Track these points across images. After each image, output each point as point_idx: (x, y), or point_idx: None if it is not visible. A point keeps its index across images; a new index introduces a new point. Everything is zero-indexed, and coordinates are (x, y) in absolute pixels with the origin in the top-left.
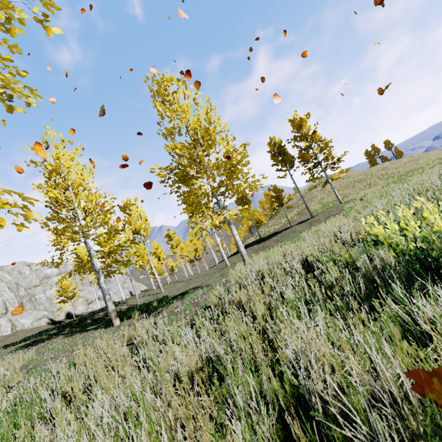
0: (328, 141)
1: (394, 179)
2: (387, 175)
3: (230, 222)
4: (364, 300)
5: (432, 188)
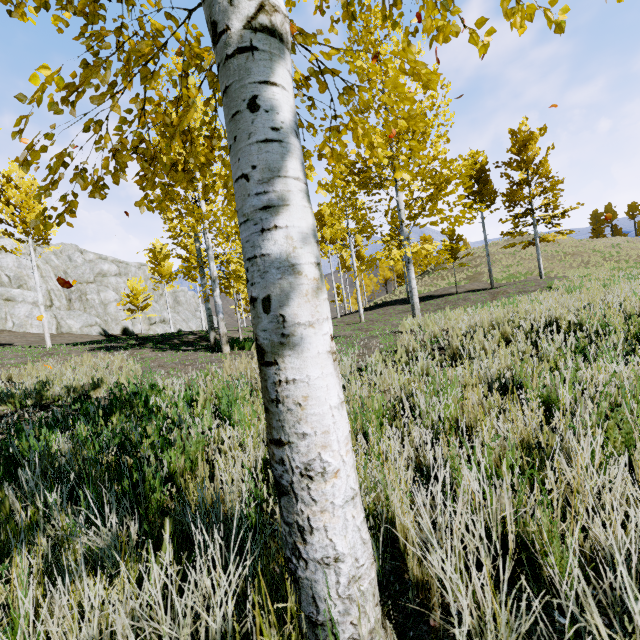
0: (558, 180)
1: (628, 264)
2: (619, 256)
3: (410, 259)
4: None
5: None
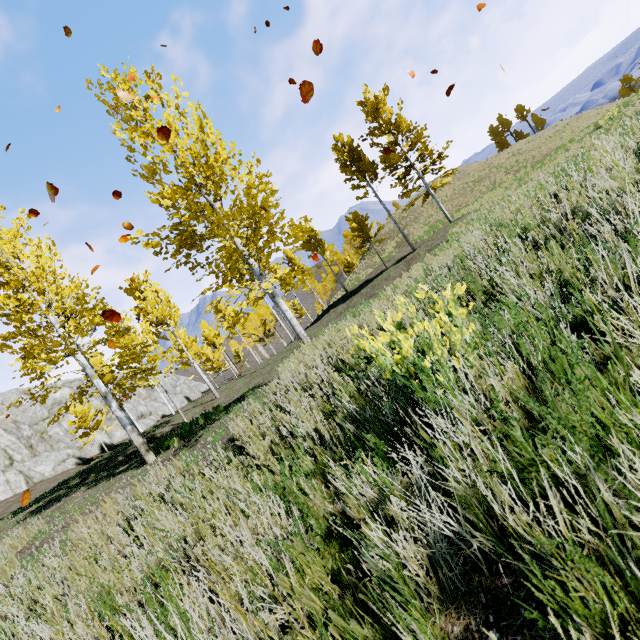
0: (421, 128)
1: (527, 169)
2: (518, 164)
3: (274, 293)
4: (347, 450)
5: (506, 222)
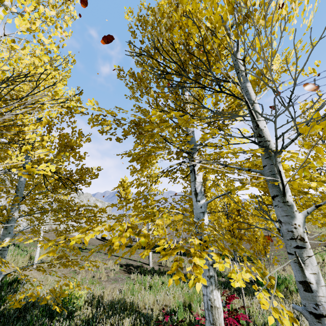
0: None
1: None
2: None
3: None
4: None
5: None
